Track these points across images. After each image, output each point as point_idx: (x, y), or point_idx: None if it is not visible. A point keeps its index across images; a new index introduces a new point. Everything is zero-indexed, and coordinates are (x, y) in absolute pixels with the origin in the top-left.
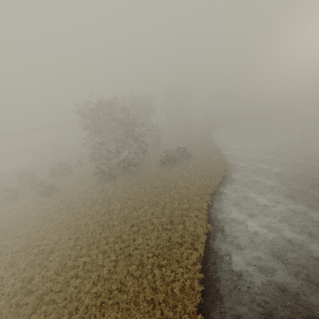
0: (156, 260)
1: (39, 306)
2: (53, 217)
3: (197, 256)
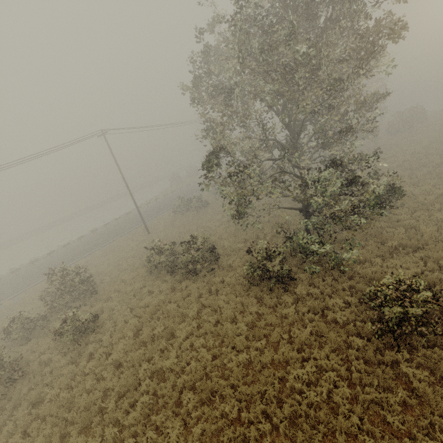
0: None
1: None
2: None
3: None
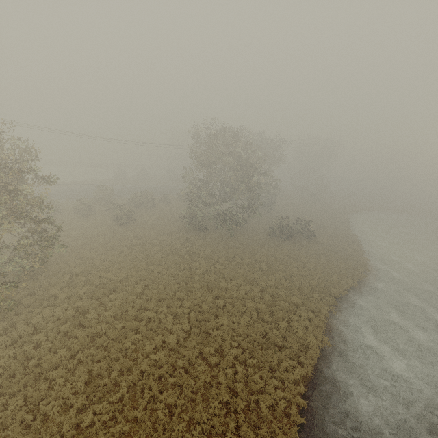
0: (241, 354)
1: (88, 346)
2: (123, 250)
3: (301, 374)
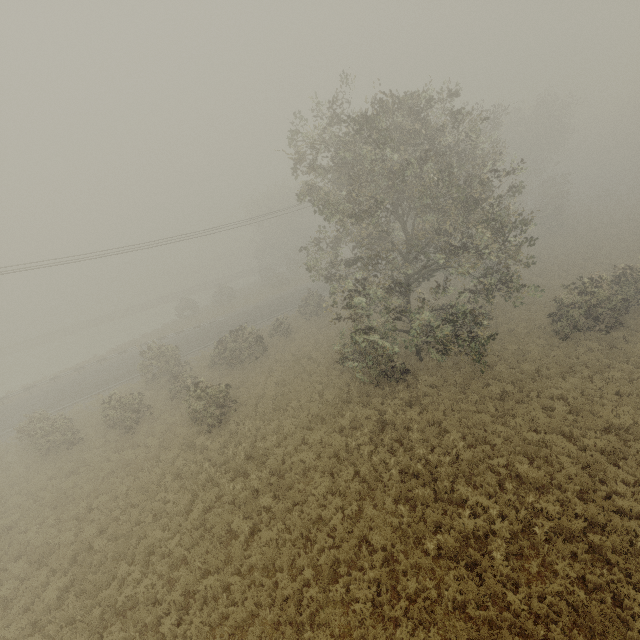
0: None
1: None
2: (233, 525)
3: None
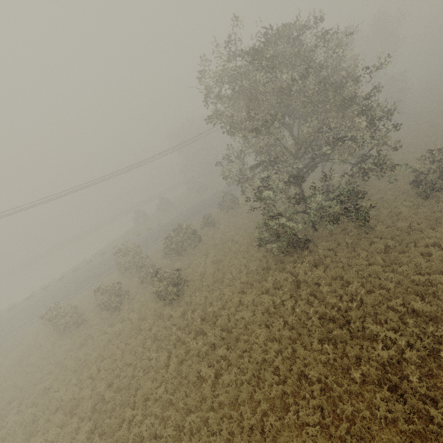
0: None
1: None
2: (201, 372)
3: None
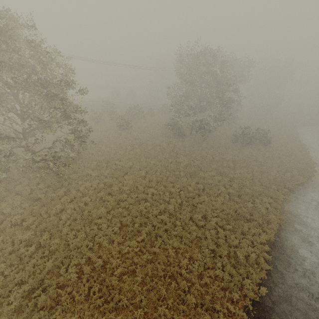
0: (220, 222)
1: (116, 207)
2: (127, 147)
3: (265, 239)
